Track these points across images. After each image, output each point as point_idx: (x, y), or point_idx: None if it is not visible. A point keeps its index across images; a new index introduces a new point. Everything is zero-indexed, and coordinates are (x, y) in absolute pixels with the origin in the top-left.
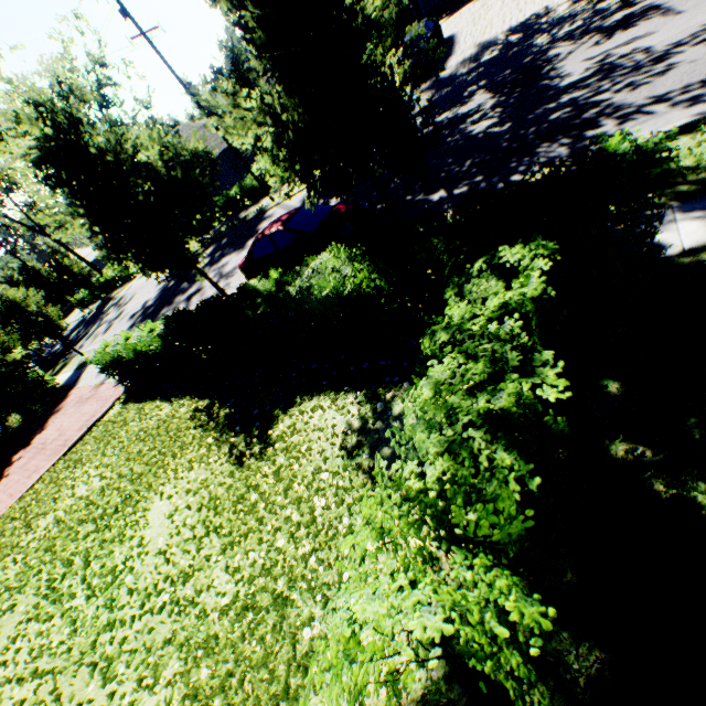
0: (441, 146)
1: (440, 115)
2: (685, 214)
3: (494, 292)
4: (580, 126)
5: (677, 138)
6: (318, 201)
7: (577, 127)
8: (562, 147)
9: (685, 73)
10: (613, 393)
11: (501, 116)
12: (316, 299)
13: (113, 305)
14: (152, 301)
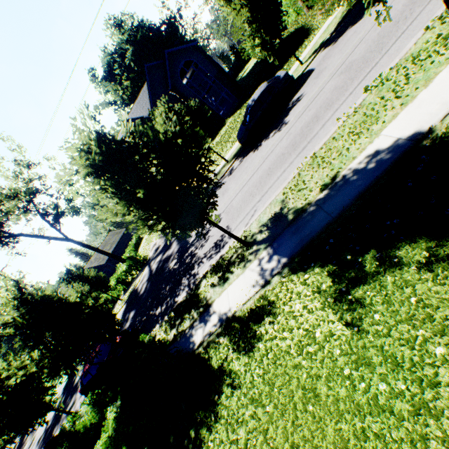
0: (163, 275)
1: (165, 254)
2: (200, 324)
3: (103, 435)
4: (191, 267)
5: (203, 280)
6: (126, 315)
7: (190, 268)
8: (187, 279)
9: (210, 242)
10: (171, 443)
11: (177, 258)
12: (82, 432)
13: (29, 432)
14: (51, 421)
